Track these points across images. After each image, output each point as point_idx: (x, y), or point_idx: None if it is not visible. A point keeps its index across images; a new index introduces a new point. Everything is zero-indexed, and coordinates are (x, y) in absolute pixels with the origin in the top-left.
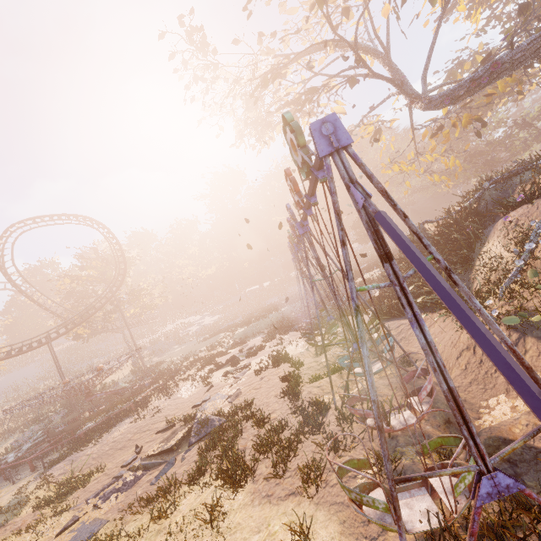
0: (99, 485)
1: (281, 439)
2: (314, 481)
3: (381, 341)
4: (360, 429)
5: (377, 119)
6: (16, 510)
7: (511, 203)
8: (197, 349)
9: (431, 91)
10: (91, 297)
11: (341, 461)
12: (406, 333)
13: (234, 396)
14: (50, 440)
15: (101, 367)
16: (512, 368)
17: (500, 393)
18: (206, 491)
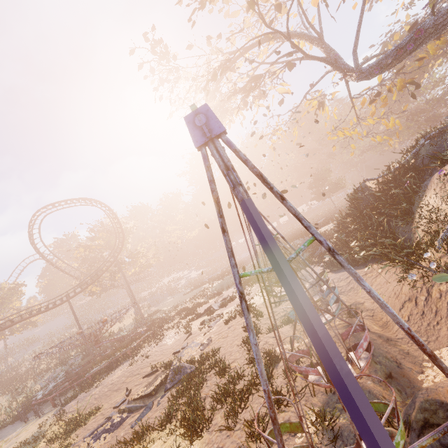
0: (95, 424)
1: (234, 390)
2: (256, 438)
3: (328, 294)
4: (304, 383)
5: (319, 94)
6: (35, 443)
7: (446, 156)
8: (184, 300)
9: (363, 64)
10: (100, 261)
11: (284, 417)
12: (354, 283)
13: (205, 344)
14: (68, 380)
15: (103, 320)
16: (355, 404)
17: (443, 346)
18: (171, 438)
